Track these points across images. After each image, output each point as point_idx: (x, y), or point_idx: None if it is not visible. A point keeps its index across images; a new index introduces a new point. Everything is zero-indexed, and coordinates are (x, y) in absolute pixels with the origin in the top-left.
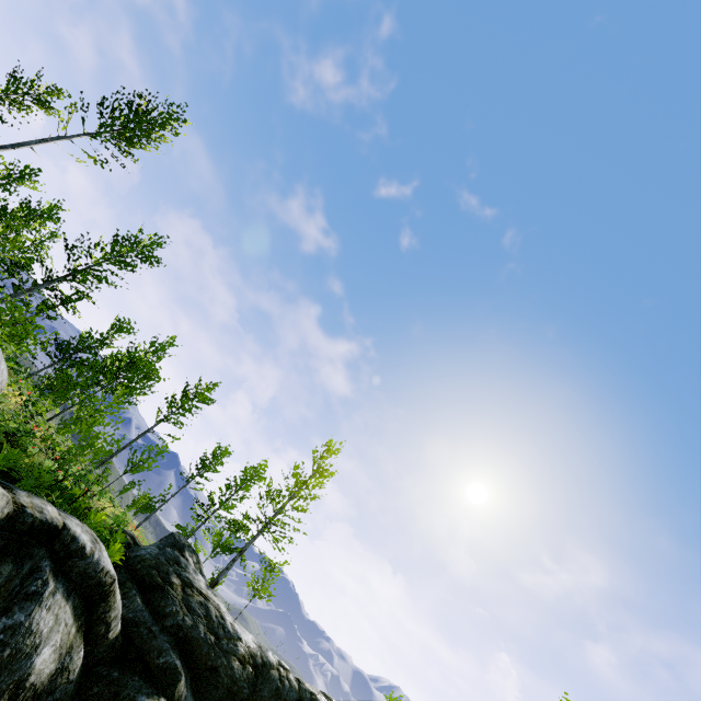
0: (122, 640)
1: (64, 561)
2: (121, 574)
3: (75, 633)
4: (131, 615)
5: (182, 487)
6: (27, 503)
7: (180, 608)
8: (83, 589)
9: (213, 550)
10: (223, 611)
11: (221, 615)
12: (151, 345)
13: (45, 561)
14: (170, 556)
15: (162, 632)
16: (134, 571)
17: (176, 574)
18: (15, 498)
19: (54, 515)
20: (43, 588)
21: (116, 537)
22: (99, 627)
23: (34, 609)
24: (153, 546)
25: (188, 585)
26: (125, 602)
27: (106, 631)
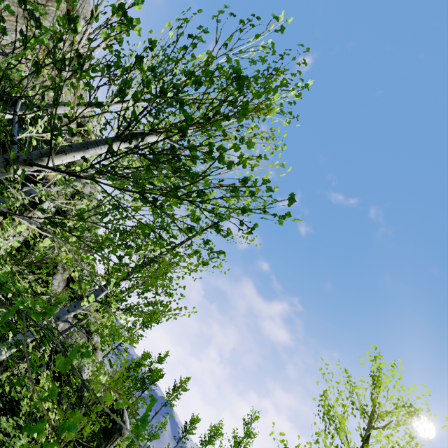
0: None
1: None
2: None
3: None
4: None
5: (175, 446)
6: None
7: None
8: None
9: None
10: None
11: None
12: (158, 358)
13: None
14: None
15: None
16: None
17: None
18: None
19: None
20: None
21: None
22: None
23: None
24: None
25: None
26: None
27: None
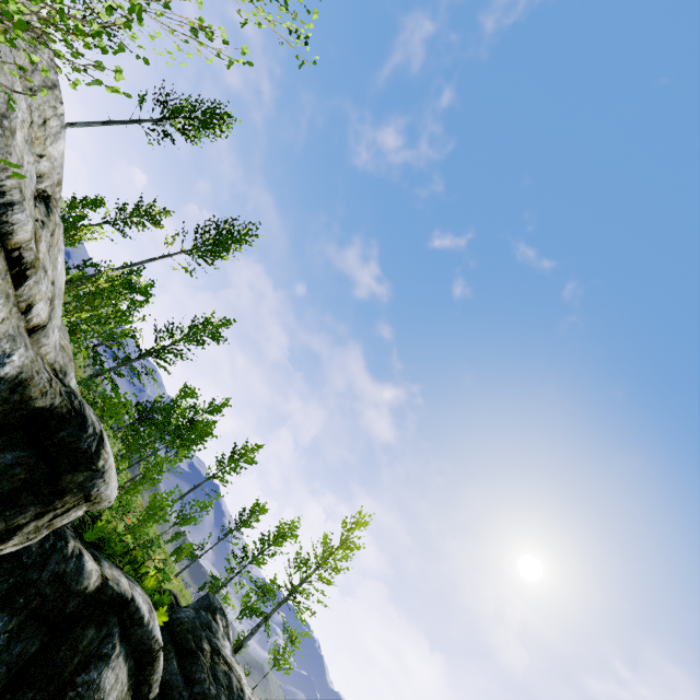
0: (158, 699)
1: (128, 628)
2: (163, 635)
3: (126, 691)
4: (168, 677)
5: (220, 540)
6: (109, 575)
7: (207, 676)
8: (138, 653)
9: (241, 611)
10: (244, 683)
11: (242, 687)
12: (209, 405)
13: (116, 627)
14: (204, 620)
15: (190, 698)
16: (174, 633)
17: (207, 639)
18: (102, 571)
19: (126, 587)
20: (112, 651)
21: (164, 600)
22: (143, 687)
23: (104, 669)
24: (191, 606)
25: (216, 652)
26: (164, 664)
27: (148, 692)
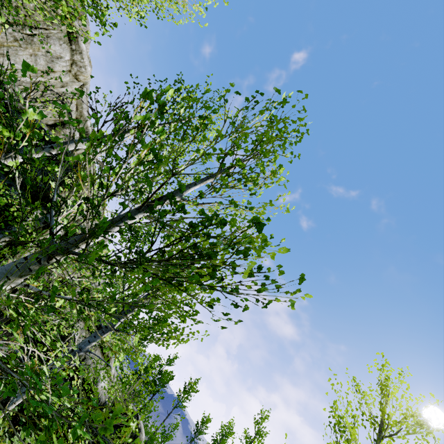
0: None
1: None
2: None
3: None
4: None
5: None
6: None
7: None
8: None
9: None
10: None
11: None
12: (167, 360)
13: None
14: None
15: None
16: None
17: None
18: None
19: None
20: None
21: None
22: None
23: None
24: None
25: None
26: None
27: None
